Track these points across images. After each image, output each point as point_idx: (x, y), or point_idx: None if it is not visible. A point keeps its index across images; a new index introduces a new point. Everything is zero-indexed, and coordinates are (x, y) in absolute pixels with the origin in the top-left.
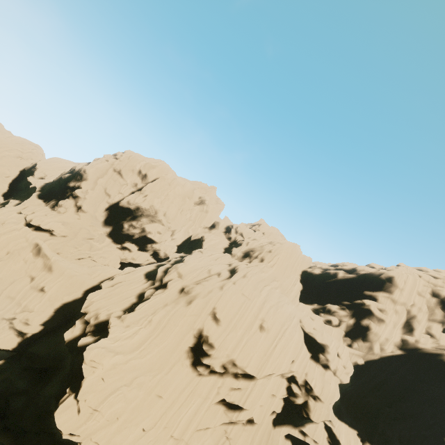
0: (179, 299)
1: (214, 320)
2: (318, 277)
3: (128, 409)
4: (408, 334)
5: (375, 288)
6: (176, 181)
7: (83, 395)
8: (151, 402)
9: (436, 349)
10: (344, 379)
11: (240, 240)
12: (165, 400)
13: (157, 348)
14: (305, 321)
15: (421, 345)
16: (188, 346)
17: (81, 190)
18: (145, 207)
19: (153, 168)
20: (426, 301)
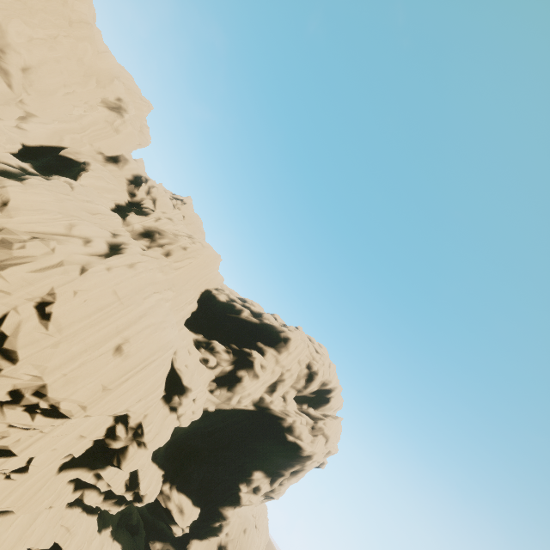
0: None
1: (36, 312)
2: (221, 305)
3: None
4: (269, 394)
5: (269, 343)
6: (91, 31)
7: None
8: None
9: (282, 413)
10: (185, 424)
11: (149, 208)
12: None
13: None
14: (181, 355)
15: (273, 407)
16: None
17: None
18: None
19: None
20: (300, 370)
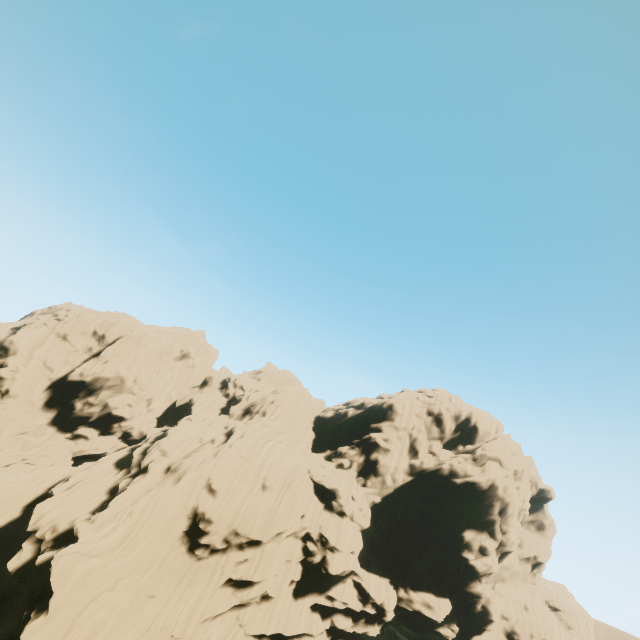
0: (165, 480)
1: (210, 492)
2: (331, 420)
3: (114, 615)
4: (414, 458)
5: (380, 420)
6: (148, 336)
7: (56, 611)
8: (141, 605)
9: (436, 465)
10: (363, 523)
11: (240, 395)
12: (159, 598)
13: (143, 542)
14: (314, 470)
15: (426, 466)
16: (182, 531)
17: (7, 369)
18: (107, 376)
19: (113, 326)
20: (424, 421)
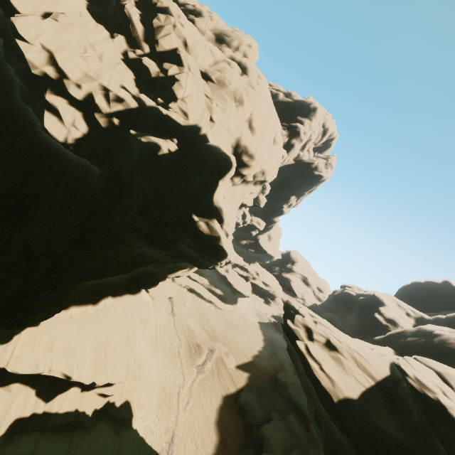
0: (215, 91)
1: (249, 128)
2: None
3: None
4: (301, 151)
5: (303, 115)
6: None
7: (228, 219)
8: None
9: (310, 160)
10: None
11: (191, 4)
12: None
13: None
14: None
15: (304, 158)
16: None
17: None
18: None
19: None
20: (319, 130)
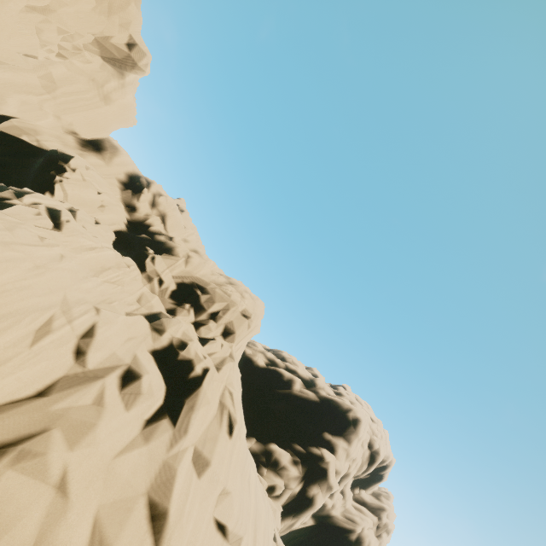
0: None
1: None
2: (261, 372)
3: None
4: (329, 496)
5: (335, 430)
6: None
7: None
8: None
9: (347, 520)
10: None
11: (165, 235)
12: None
13: None
14: None
15: (334, 512)
16: None
17: None
18: None
19: None
20: (363, 453)
